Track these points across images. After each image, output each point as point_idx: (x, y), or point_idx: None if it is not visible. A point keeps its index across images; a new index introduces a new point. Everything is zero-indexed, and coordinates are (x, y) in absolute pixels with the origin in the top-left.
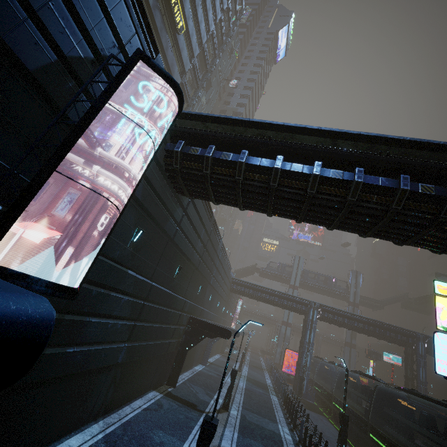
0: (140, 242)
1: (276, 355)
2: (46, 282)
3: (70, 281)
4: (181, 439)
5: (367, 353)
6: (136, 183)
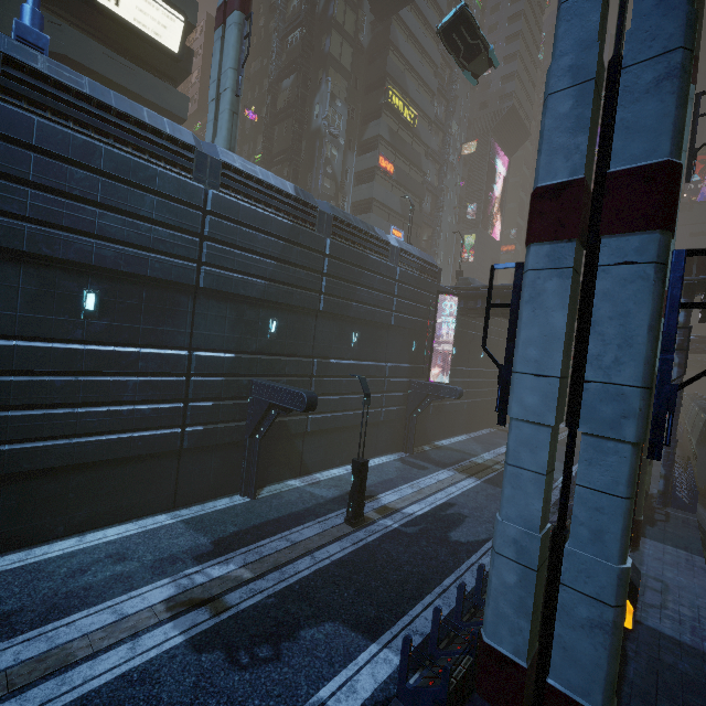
0: (457, 353)
1: None
2: (443, 383)
3: (441, 380)
4: None
5: None
6: (450, 335)
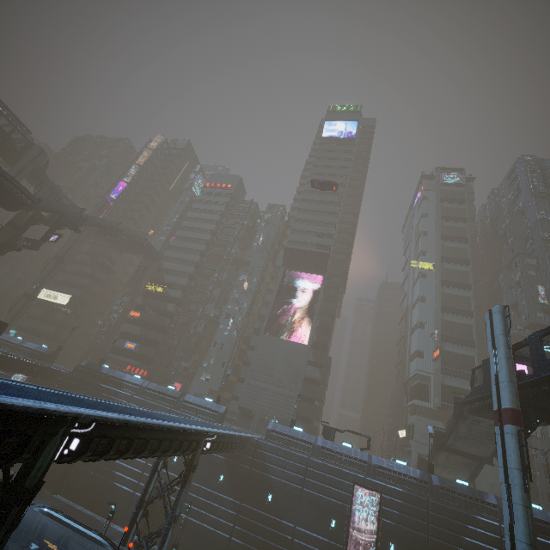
0: None
1: None
2: None
3: None
4: None
5: None
6: None
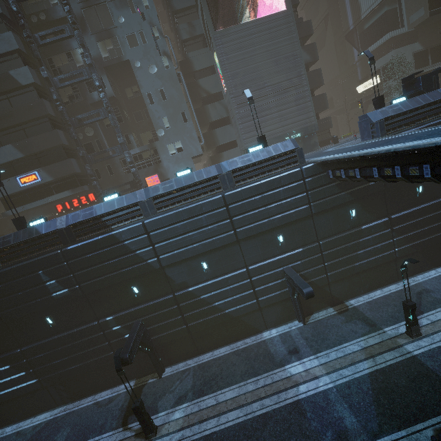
0: None
1: None
2: None
3: None
4: None
5: None
6: None
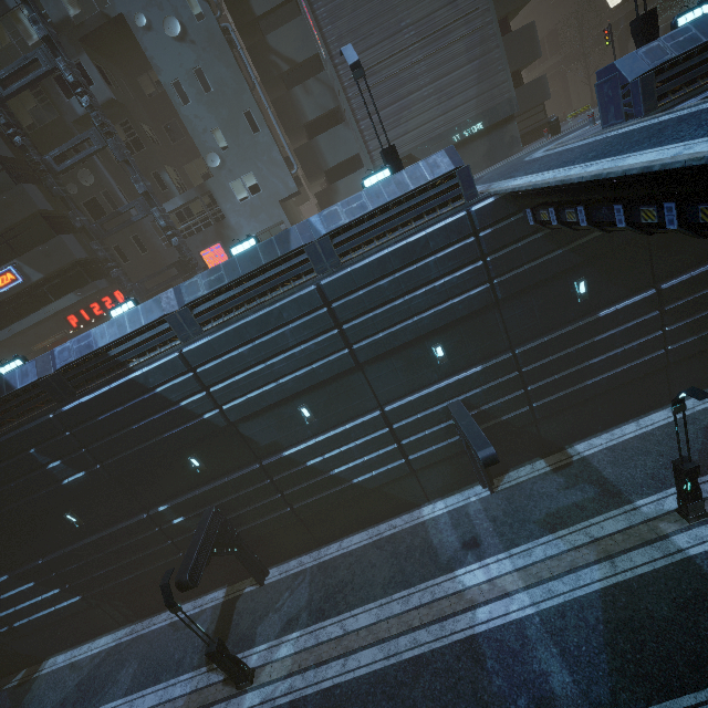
0: None
1: None
2: None
3: None
4: (129, 691)
5: None
6: None
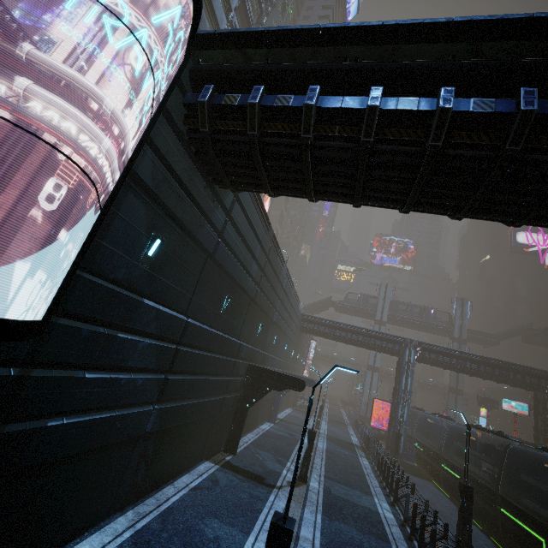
0: (159, 257)
1: (362, 406)
2: None
3: (33, 315)
4: (245, 530)
5: (480, 400)
6: (133, 148)
